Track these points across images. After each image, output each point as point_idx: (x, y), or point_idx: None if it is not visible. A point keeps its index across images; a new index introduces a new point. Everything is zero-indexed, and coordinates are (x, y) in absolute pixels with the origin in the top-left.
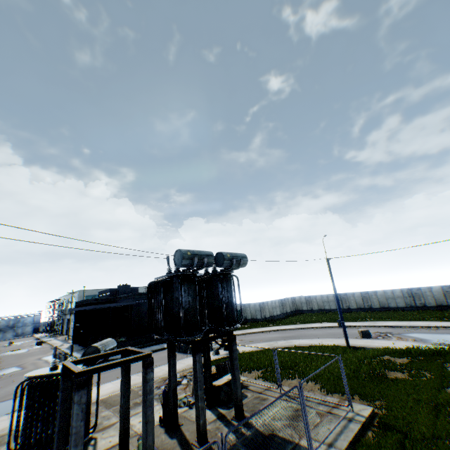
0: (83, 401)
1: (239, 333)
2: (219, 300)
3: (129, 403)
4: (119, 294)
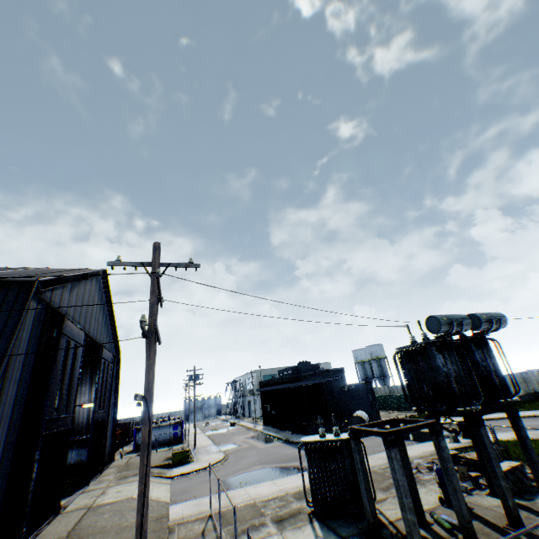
0: (398, 458)
1: None
2: (481, 368)
3: (412, 473)
4: (301, 372)
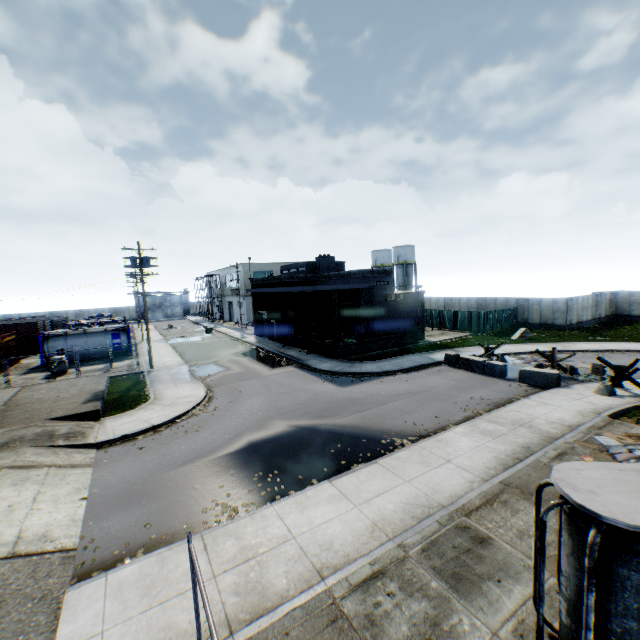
0: None
1: (559, 349)
2: None
3: None
4: (321, 270)
